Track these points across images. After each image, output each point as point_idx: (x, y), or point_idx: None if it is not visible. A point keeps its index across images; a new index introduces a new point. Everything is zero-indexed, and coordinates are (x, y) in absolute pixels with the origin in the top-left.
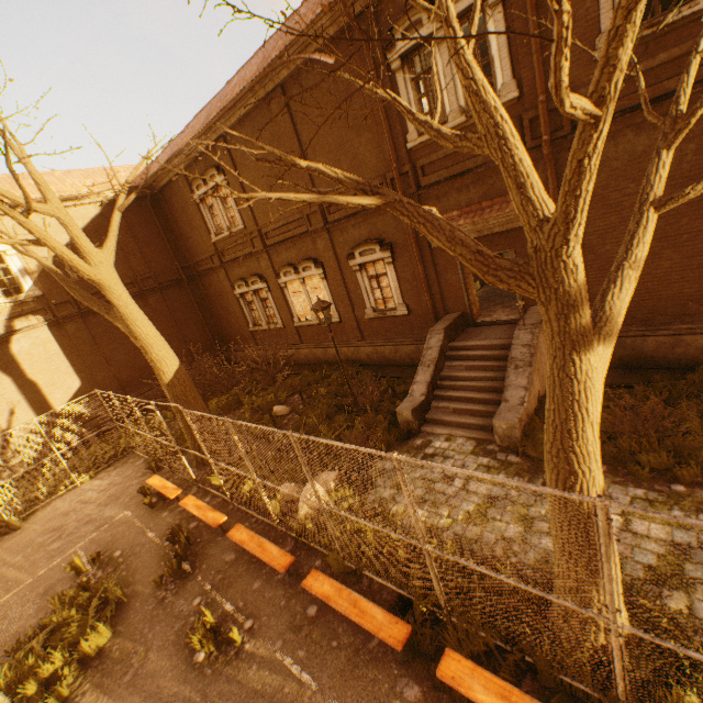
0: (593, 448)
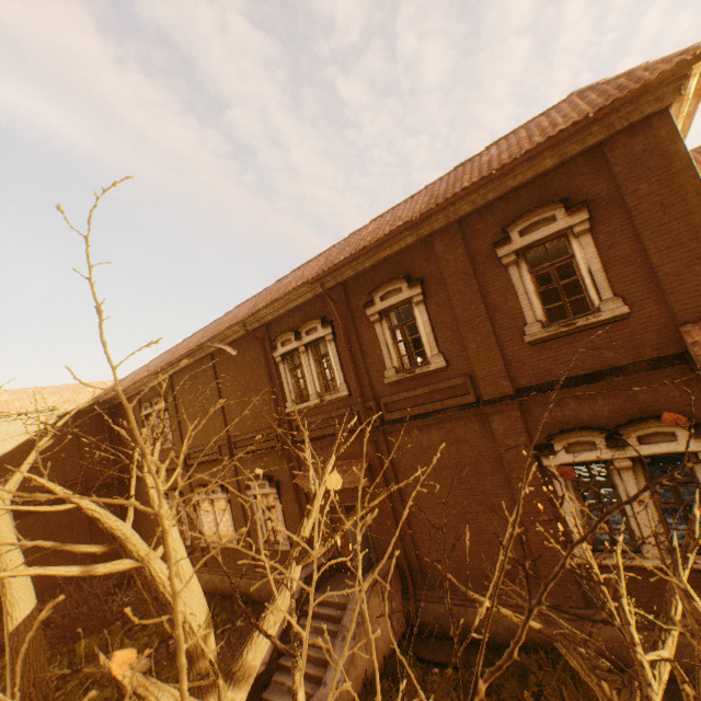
0: None
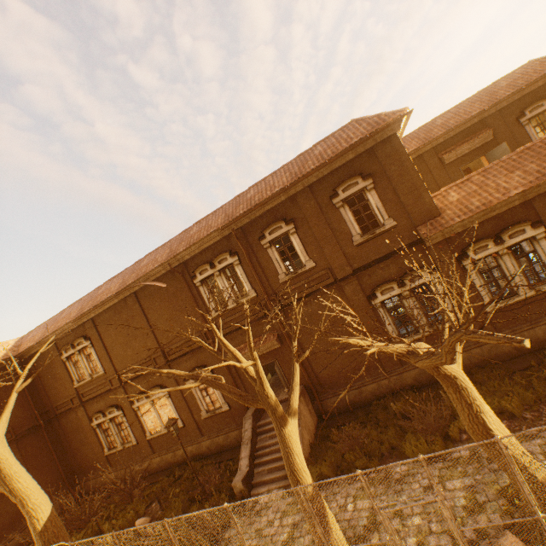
0: (301, 465)
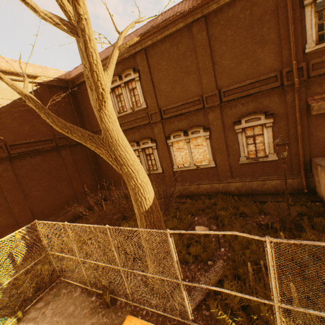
0: None
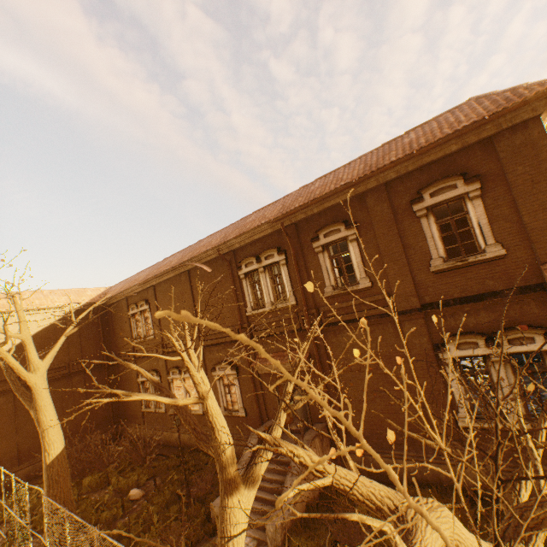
0: None
